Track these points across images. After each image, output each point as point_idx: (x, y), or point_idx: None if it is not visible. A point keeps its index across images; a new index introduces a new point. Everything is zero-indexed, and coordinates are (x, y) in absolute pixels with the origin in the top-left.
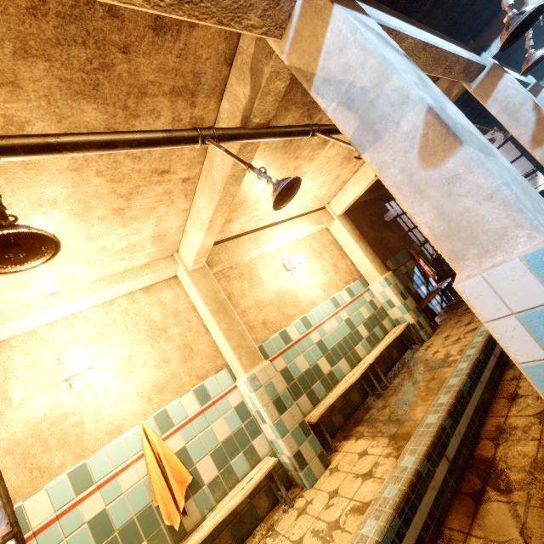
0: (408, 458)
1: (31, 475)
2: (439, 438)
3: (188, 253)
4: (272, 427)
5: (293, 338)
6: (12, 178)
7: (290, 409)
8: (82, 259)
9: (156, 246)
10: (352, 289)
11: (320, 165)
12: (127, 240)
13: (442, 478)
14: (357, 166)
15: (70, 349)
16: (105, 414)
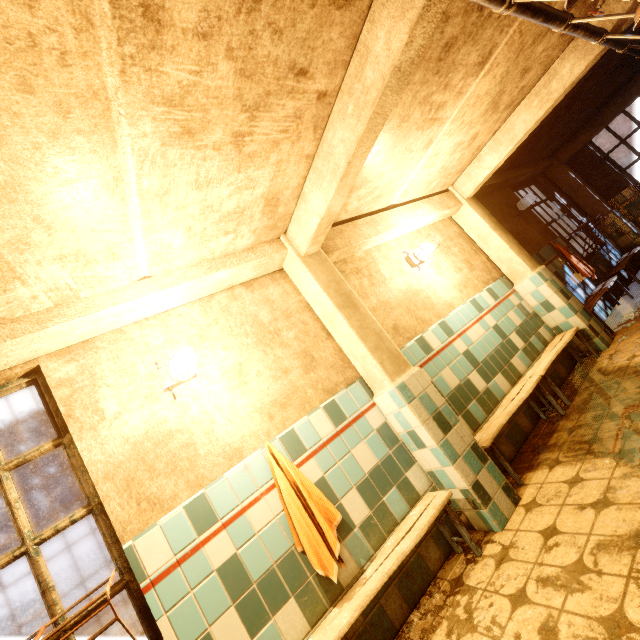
0: None
1: (139, 508)
2: None
3: (303, 229)
4: (436, 451)
5: (434, 347)
6: (126, 33)
7: (455, 427)
8: (184, 223)
9: (265, 217)
10: (494, 290)
11: (465, 108)
12: (236, 199)
13: None
14: (499, 121)
15: (168, 353)
16: (220, 434)
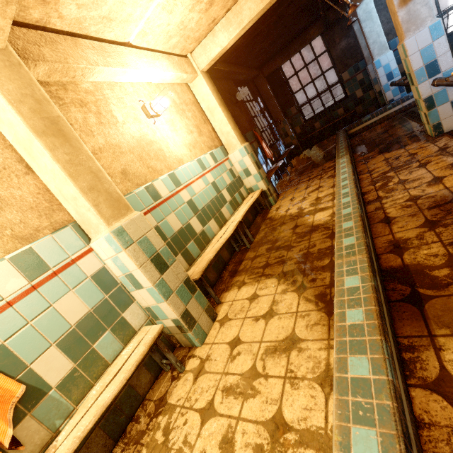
0: (350, 279)
1: None
2: (369, 254)
3: None
4: (152, 291)
5: (162, 195)
6: None
7: (172, 267)
8: None
9: None
10: (215, 155)
11: None
12: None
13: (382, 291)
14: None
15: None
16: None
